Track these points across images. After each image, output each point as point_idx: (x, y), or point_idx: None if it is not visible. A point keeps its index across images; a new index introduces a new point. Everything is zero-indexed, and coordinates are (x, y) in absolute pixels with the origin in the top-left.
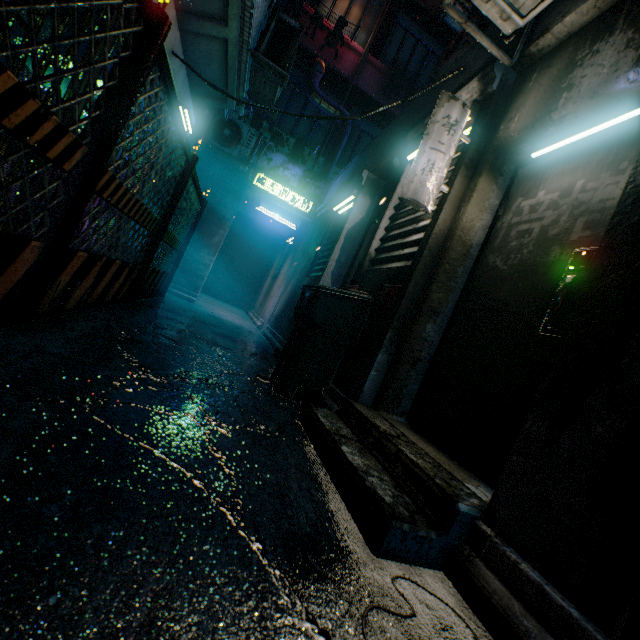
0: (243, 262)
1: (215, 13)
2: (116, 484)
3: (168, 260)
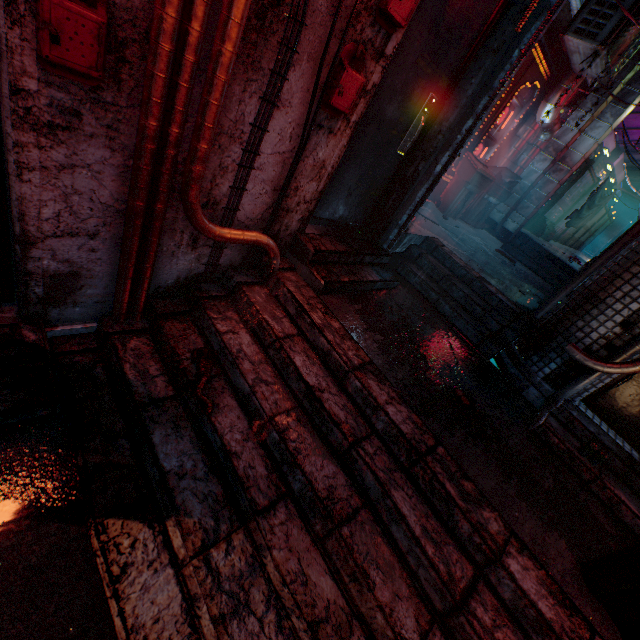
0: None
1: (635, 180)
2: (584, 258)
3: (588, 240)
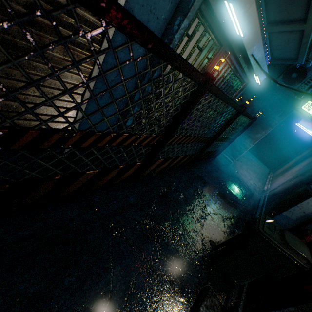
0: (283, 142)
1: (297, 18)
2: (87, 280)
3: (219, 146)
